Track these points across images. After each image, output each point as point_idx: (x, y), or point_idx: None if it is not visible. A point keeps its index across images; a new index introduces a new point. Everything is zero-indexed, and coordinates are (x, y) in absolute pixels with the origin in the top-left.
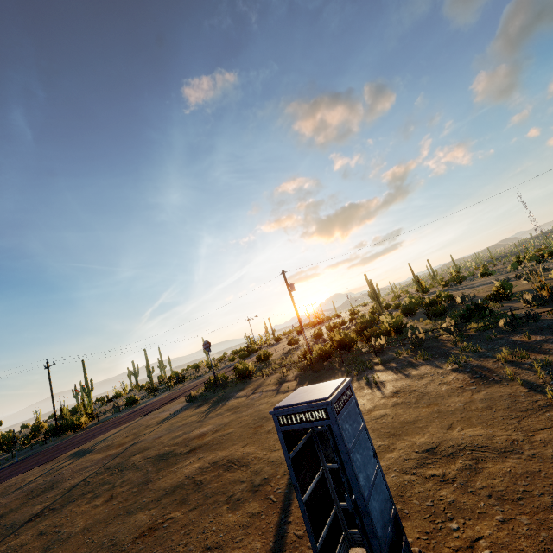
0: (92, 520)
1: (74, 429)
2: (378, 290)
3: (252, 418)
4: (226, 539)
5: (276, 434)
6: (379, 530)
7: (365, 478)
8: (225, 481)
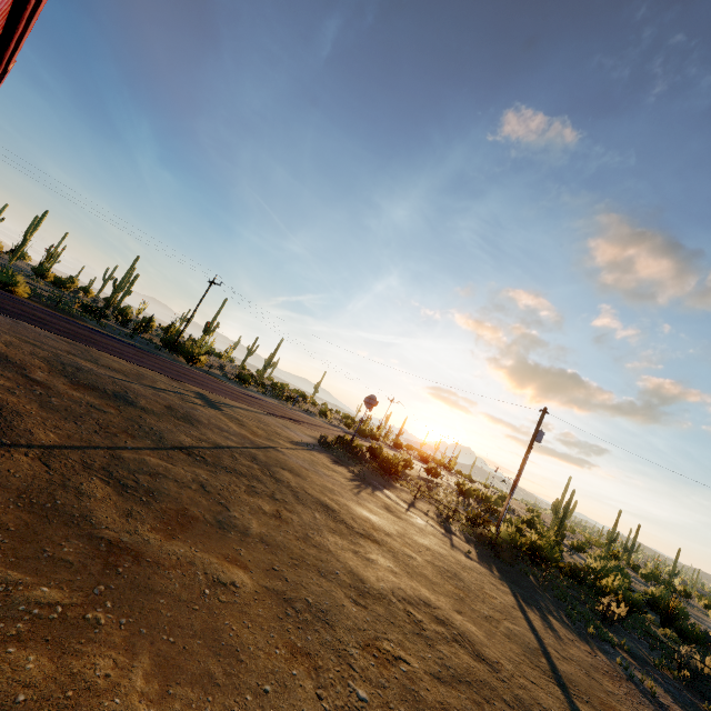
0: (267, 532)
1: (190, 361)
2: (572, 509)
3: (439, 562)
4: None
5: (508, 639)
6: None
7: None
8: (470, 669)
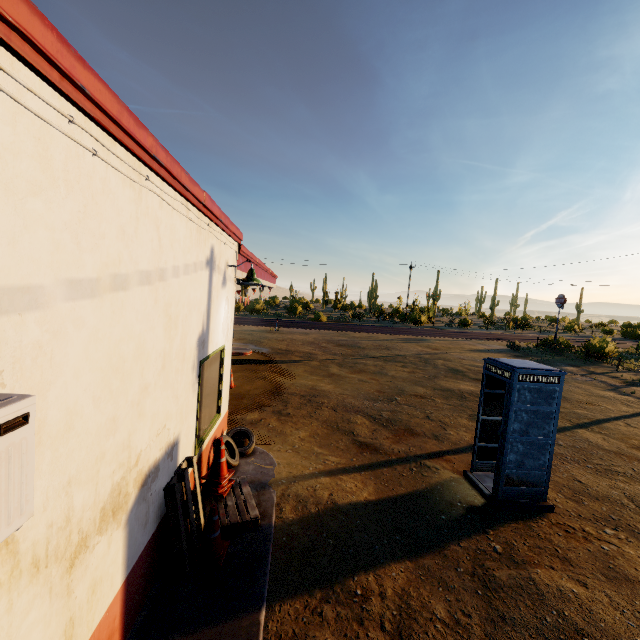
0: (398, 375)
1: (415, 323)
2: None
3: None
4: (452, 425)
5: None
6: (512, 457)
7: (522, 429)
8: None
